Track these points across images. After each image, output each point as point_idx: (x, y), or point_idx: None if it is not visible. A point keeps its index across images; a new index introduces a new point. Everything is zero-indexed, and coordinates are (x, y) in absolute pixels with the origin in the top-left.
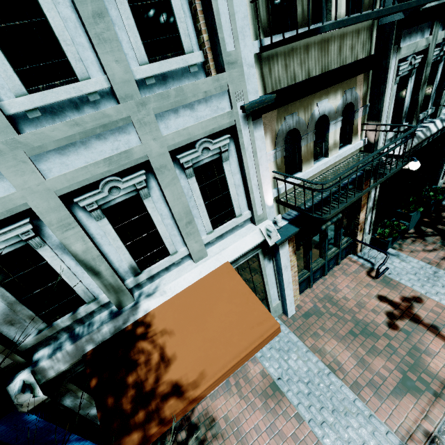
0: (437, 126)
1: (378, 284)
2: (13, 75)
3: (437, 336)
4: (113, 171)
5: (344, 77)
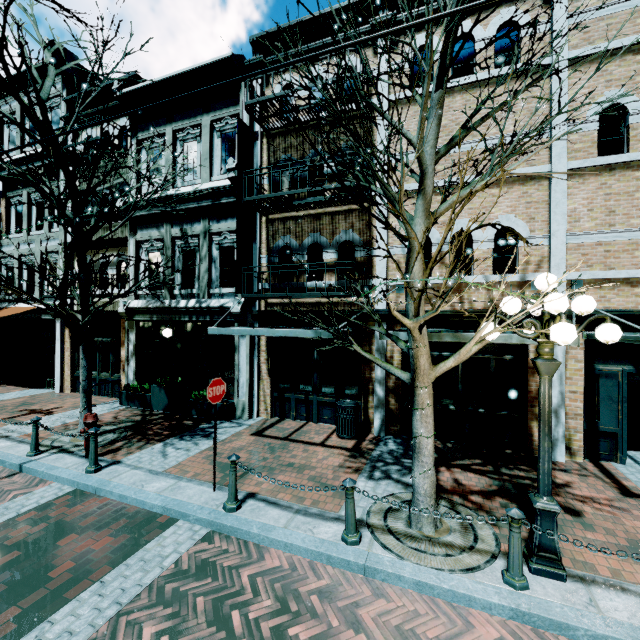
0: (188, 304)
1: (77, 406)
2: (36, 227)
3: (3, 418)
4: (30, 253)
5: (116, 245)
